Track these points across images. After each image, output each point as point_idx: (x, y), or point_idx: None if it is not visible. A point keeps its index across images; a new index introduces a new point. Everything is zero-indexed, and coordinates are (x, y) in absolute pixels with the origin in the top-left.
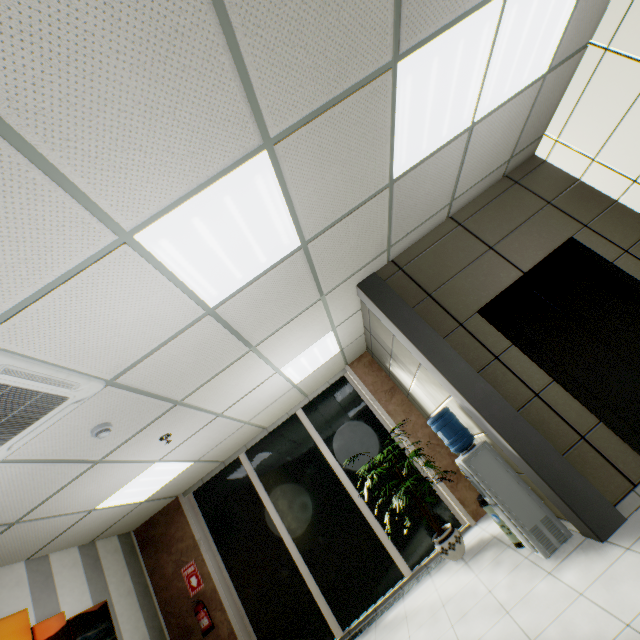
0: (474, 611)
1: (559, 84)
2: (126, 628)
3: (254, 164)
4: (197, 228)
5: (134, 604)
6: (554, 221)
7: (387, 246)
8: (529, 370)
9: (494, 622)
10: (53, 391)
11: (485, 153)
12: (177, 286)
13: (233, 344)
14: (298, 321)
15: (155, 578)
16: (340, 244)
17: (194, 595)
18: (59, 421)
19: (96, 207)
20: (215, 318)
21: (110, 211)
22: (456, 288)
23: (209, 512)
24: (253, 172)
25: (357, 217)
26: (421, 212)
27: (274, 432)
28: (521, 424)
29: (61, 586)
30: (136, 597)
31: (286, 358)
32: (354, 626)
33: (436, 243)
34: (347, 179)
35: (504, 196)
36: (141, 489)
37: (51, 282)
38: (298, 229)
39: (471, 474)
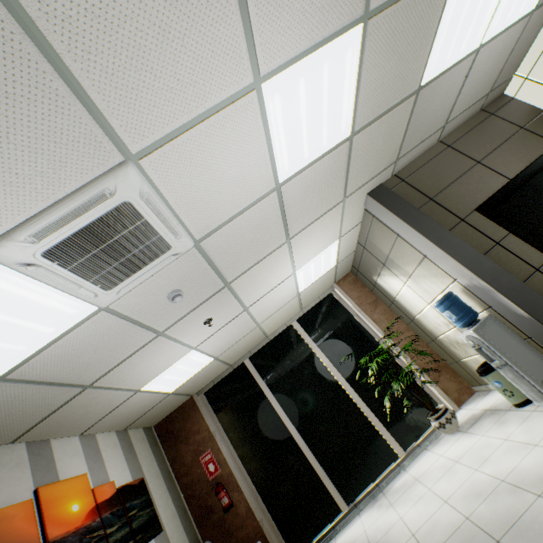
0: (496, 455)
1: (537, 25)
2: (159, 504)
3: (351, 35)
4: (299, 91)
5: (162, 485)
6: (529, 141)
7: (395, 159)
8: (527, 251)
9: (524, 454)
10: (165, 236)
11: (477, 80)
12: (267, 151)
13: (279, 231)
14: (322, 220)
15: (176, 466)
16: (371, 144)
17: (212, 479)
18: (153, 276)
19: (250, 44)
20: (277, 197)
21: (258, 50)
22: (453, 193)
23: (220, 409)
24: (348, 44)
25: (389, 119)
26: (425, 129)
27: (273, 341)
28: (528, 292)
29: (107, 461)
30: (163, 480)
31: (303, 260)
32: (359, 500)
33: (431, 161)
34: (396, 74)
35: (483, 124)
36: (174, 378)
37: (199, 115)
38: (353, 118)
39: (481, 341)
